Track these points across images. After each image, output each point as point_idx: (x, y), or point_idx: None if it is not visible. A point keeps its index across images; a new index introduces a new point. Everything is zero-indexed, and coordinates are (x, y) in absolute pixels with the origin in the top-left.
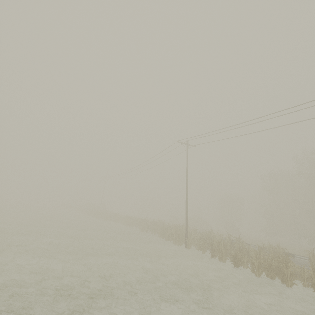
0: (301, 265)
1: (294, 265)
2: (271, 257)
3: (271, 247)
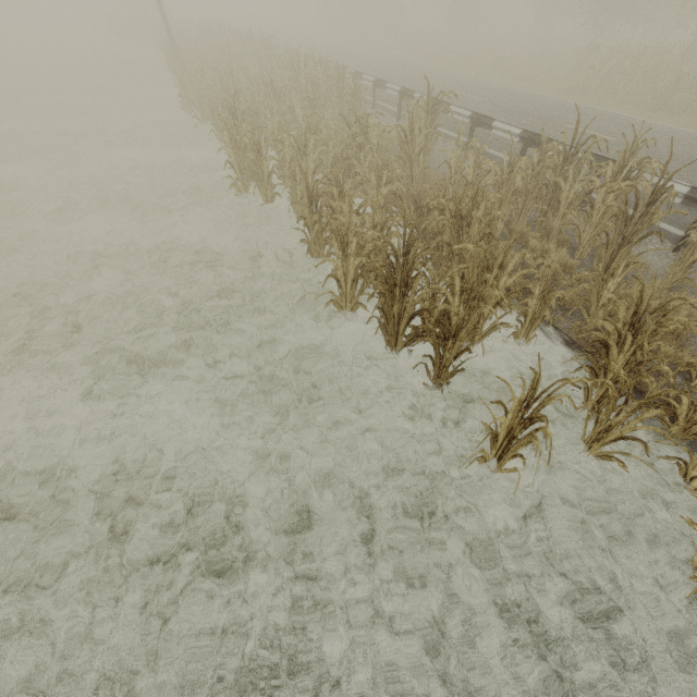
0: (232, 86)
1: (228, 88)
2: (215, 78)
3: (275, 58)
